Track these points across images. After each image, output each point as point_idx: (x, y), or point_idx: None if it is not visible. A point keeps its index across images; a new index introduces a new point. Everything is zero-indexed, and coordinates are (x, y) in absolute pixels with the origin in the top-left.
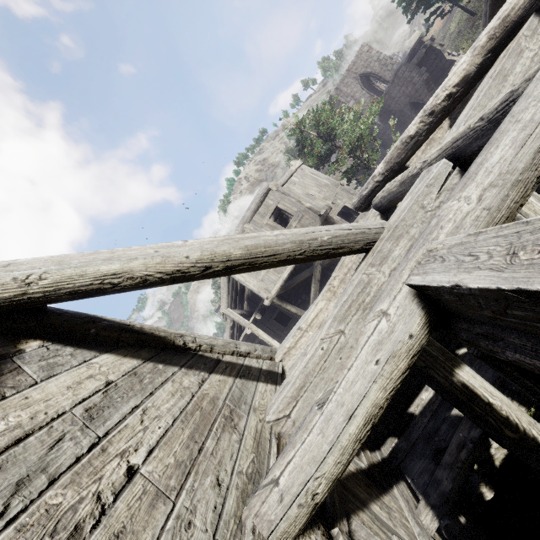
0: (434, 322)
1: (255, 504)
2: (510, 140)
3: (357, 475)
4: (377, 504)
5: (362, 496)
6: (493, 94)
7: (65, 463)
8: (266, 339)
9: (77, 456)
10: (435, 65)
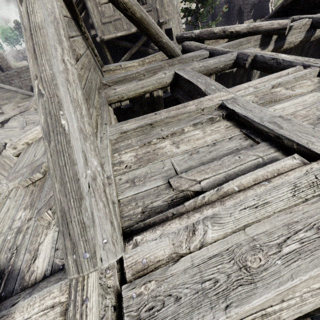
0: (172, 84)
1: (105, 91)
2: (215, 61)
3: None
4: None
5: None
6: (234, 47)
7: (70, 35)
8: None
9: (71, 36)
10: (264, 0)
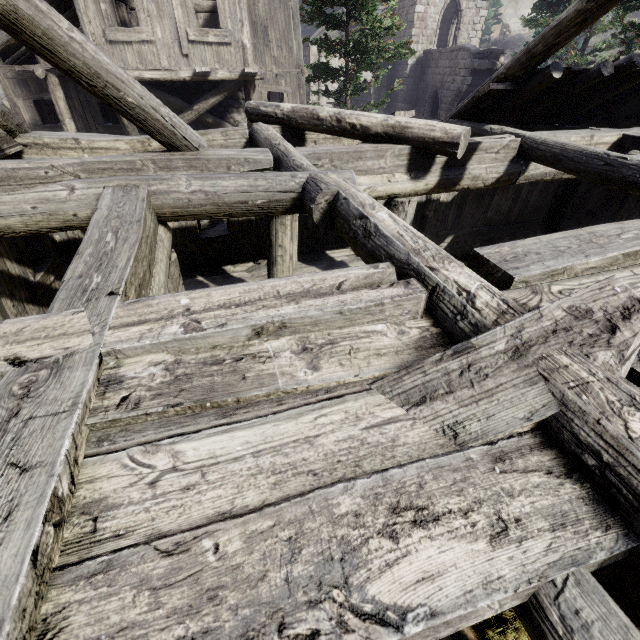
0: None
1: None
2: (240, 184)
3: (14, 278)
4: (13, 303)
5: (0, 289)
6: (344, 159)
7: None
8: (60, 108)
9: None
10: None
